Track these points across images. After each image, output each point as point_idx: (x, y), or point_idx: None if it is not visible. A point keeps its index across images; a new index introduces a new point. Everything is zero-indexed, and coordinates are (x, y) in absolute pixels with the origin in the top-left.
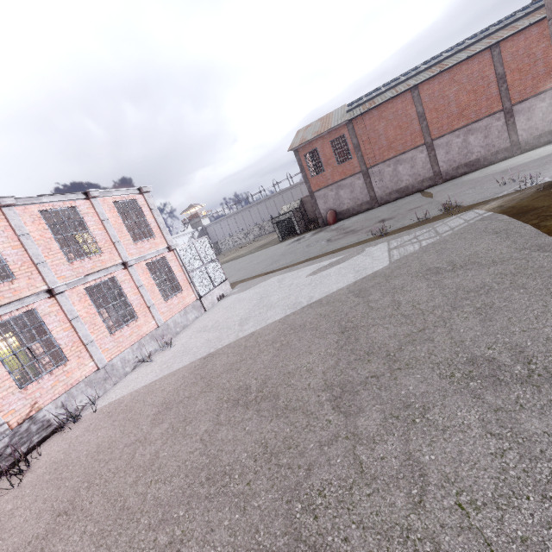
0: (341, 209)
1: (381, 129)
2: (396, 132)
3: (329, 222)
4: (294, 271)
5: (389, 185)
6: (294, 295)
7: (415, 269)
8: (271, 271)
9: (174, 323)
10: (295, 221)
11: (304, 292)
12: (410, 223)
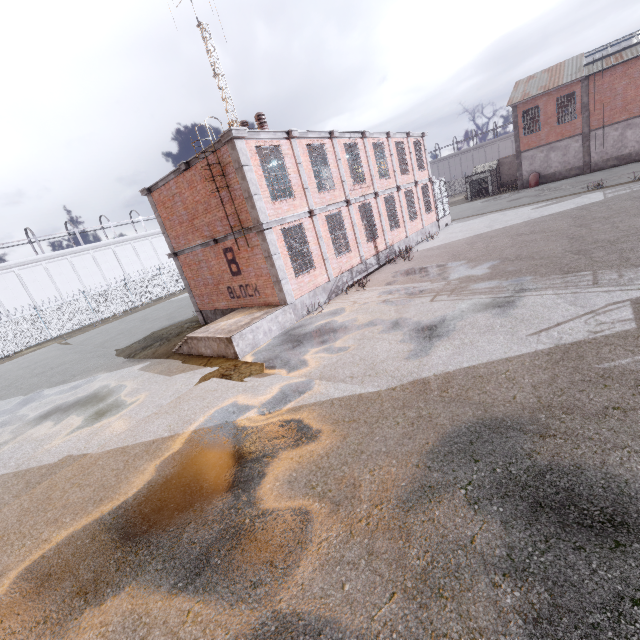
0: (546, 172)
1: (620, 88)
2: (637, 92)
3: (530, 185)
4: (512, 210)
5: (609, 150)
6: (525, 216)
7: (624, 198)
8: (483, 213)
9: (428, 229)
10: (490, 181)
11: (534, 214)
12: (625, 181)
